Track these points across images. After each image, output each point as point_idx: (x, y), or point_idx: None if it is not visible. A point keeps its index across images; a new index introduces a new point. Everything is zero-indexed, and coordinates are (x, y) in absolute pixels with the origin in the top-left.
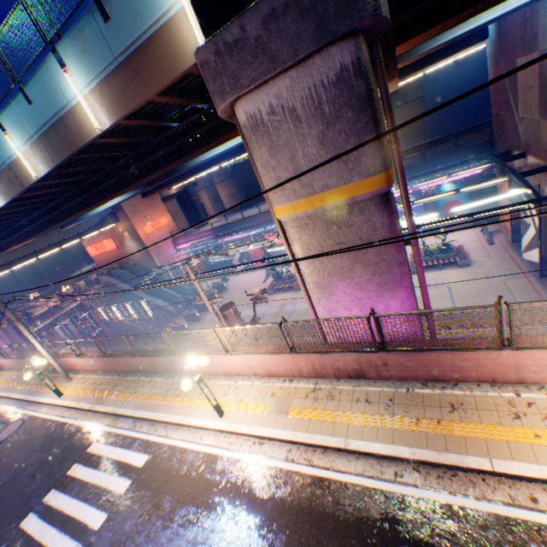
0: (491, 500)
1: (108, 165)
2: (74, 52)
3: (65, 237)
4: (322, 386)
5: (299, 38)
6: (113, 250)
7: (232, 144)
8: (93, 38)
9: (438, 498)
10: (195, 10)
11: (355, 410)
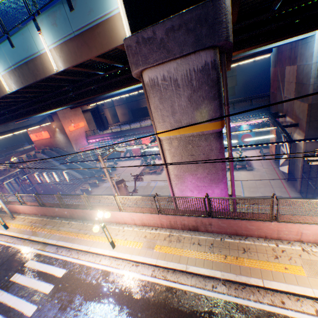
0: (261, 302)
1: (55, 89)
2: (47, 23)
3: (17, 127)
4: (174, 234)
5: (185, 44)
6: (47, 138)
7: (132, 87)
8: (61, 17)
9: (234, 300)
10: (127, 16)
11: (192, 249)
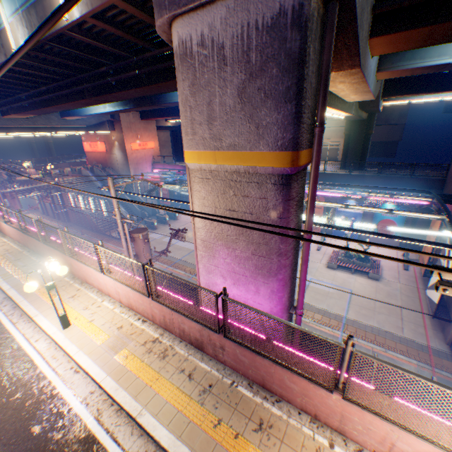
0: None
1: (92, 68)
2: None
3: (62, 125)
4: (164, 340)
5: None
6: (102, 152)
7: None
8: None
9: None
10: None
11: (173, 381)
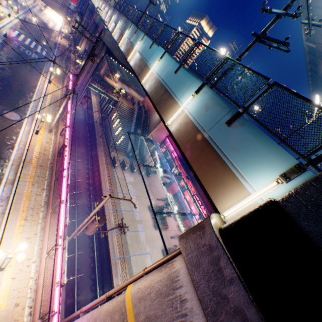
0: None
1: None
2: (205, 99)
3: None
4: None
5: None
6: None
7: None
8: (216, 113)
9: None
10: (239, 221)
11: None
